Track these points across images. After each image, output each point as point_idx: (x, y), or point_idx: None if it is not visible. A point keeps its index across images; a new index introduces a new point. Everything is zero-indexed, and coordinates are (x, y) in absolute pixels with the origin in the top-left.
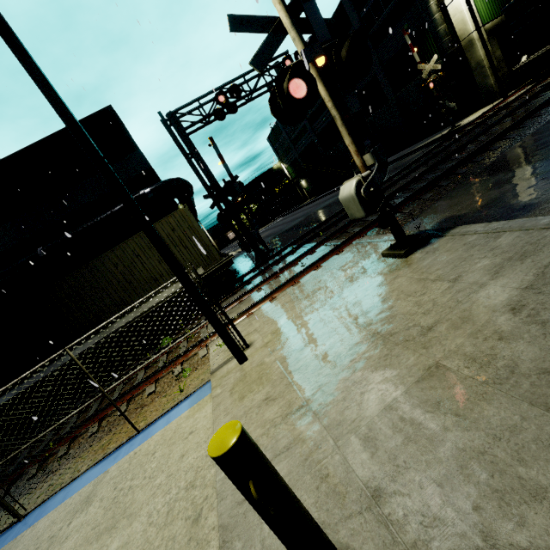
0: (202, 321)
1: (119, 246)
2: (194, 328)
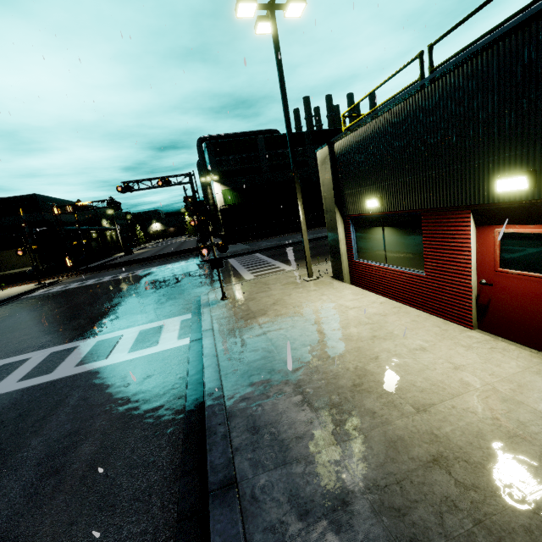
0: (17, 283)
1: (6, 251)
2: (14, 284)
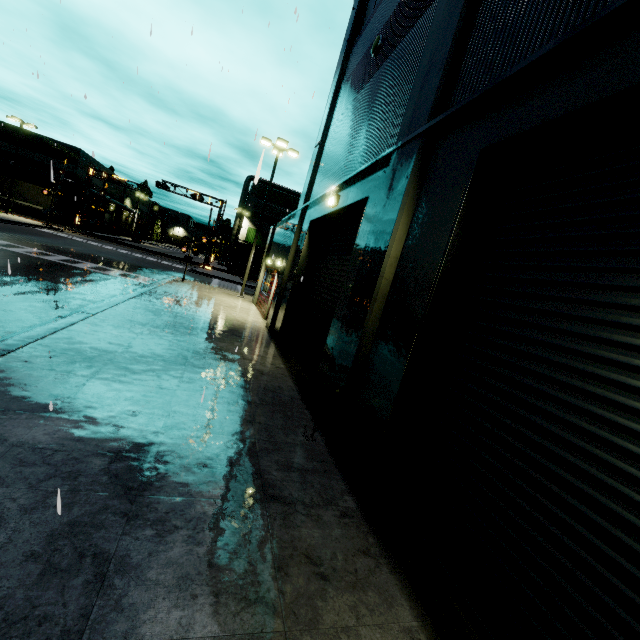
0: (23, 215)
1: (28, 184)
2: (20, 214)
